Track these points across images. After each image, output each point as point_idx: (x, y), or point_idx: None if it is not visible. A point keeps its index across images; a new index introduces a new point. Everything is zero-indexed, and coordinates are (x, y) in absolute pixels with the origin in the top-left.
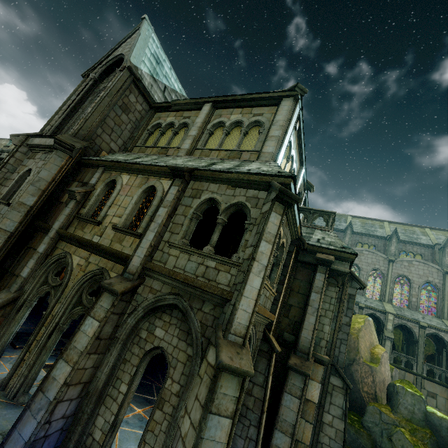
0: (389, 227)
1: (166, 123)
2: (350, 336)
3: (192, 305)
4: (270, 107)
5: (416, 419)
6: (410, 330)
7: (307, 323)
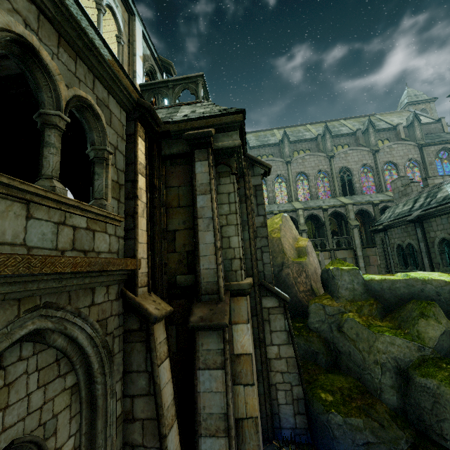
0: (279, 133)
1: None
2: (272, 241)
3: None
4: None
5: (358, 295)
6: (317, 217)
7: (204, 246)
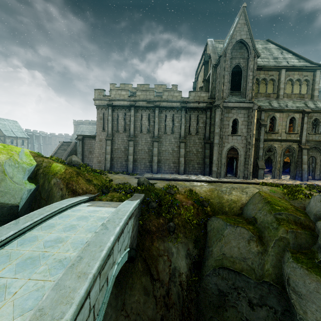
0: None
1: (261, 79)
2: None
3: (320, 145)
4: (310, 72)
5: None
6: None
7: None
